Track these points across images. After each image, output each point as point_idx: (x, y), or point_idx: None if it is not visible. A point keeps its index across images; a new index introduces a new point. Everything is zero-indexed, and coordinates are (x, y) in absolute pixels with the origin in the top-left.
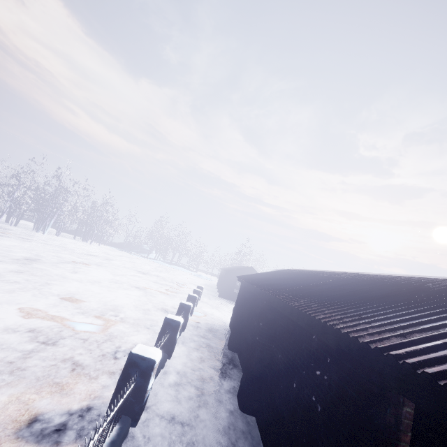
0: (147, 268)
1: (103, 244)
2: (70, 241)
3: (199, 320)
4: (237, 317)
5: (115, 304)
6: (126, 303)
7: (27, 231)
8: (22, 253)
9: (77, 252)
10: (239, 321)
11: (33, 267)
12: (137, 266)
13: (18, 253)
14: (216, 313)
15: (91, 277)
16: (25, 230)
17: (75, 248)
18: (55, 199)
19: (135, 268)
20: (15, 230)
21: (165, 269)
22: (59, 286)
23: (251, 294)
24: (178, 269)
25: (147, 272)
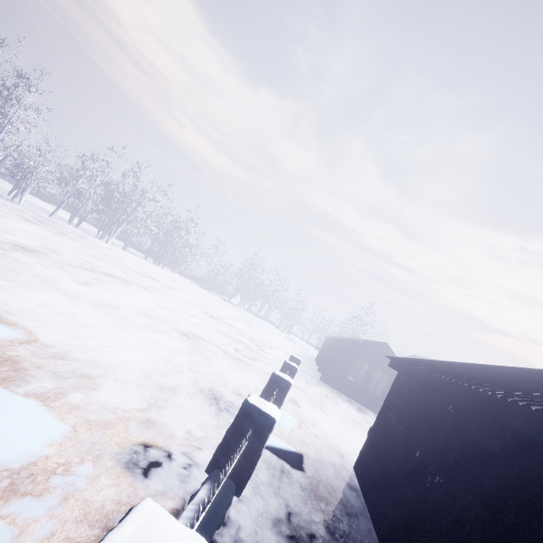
0: (221, 312)
1: (179, 274)
2: (137, 259)
3: (287, 443)
4: (434, 515)
5: (95, 359)
6: (131, 361)
7: (86, 235)
8: (27, 240)
9: (130, 268)
10: (445, 539)
11: (4, 255)
12: (209, 306)
13: (19, 238)
14: (321, 420)
15: (110, 298)
16: (84, 234)
17: (134, 265)
18: (127, 201)
19: (203, 307)
20: (69, 229)
21: (247, 320)
22: (0, 291)
23: (505, 443)
24: (264, 325)
25: (219, 316)
